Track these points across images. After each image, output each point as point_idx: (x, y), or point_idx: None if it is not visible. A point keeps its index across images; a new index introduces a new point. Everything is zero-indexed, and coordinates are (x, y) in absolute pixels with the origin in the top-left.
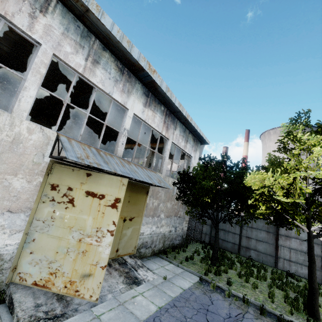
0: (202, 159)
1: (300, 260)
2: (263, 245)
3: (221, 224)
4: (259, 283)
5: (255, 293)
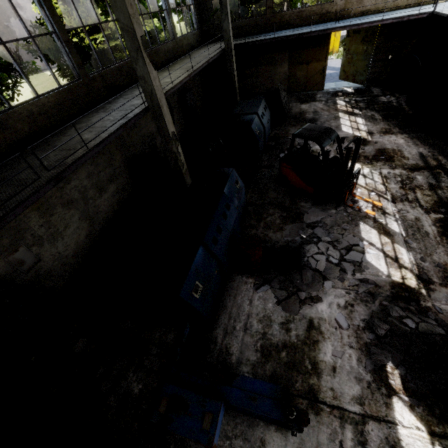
0: None
1: None
2: None
3: None
4: None
5: None
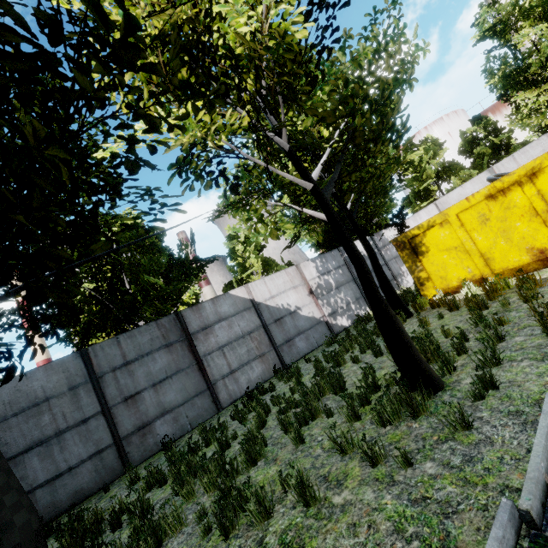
0: None
1: (244, 356)
2: (176, 384)
3: (16, 433)
4: (270, 465)
5: (349, 511)
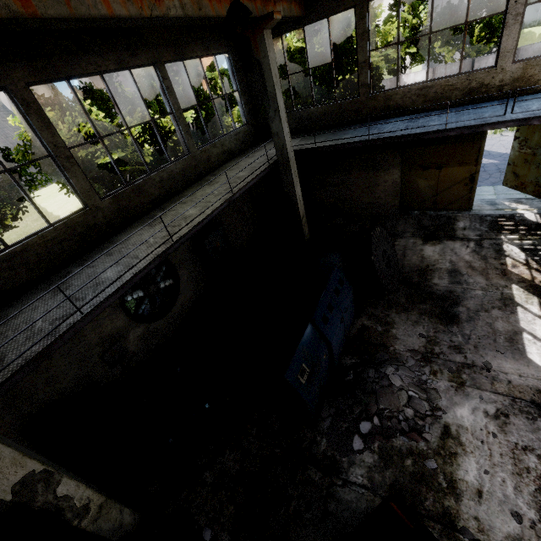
0: (337, 48)
1: None
2: None
3: None
4: None
5: None
